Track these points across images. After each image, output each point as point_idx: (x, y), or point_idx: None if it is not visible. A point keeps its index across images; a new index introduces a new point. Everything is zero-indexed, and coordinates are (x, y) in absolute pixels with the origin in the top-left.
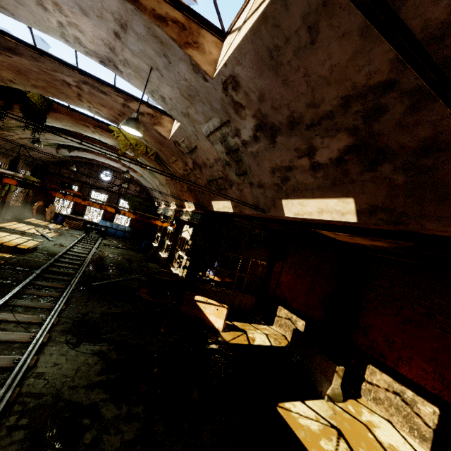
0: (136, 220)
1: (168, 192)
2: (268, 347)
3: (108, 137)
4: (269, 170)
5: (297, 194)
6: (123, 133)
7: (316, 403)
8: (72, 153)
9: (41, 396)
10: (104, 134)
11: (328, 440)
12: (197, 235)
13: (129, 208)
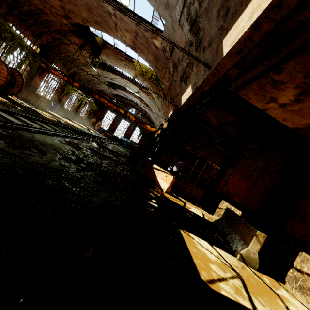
0: (142, 142)
1: (161, 115)
2: (199, 216)
3: (132, 69)
4: (216, 17)
5: (234, 20)
6: (140, 64)
7: (225, 253)
8: (116, 92)
9: (23, 136)
10: (130, 67)
11: (220, 269)
12: (168, 127)
13: (140, 133)
